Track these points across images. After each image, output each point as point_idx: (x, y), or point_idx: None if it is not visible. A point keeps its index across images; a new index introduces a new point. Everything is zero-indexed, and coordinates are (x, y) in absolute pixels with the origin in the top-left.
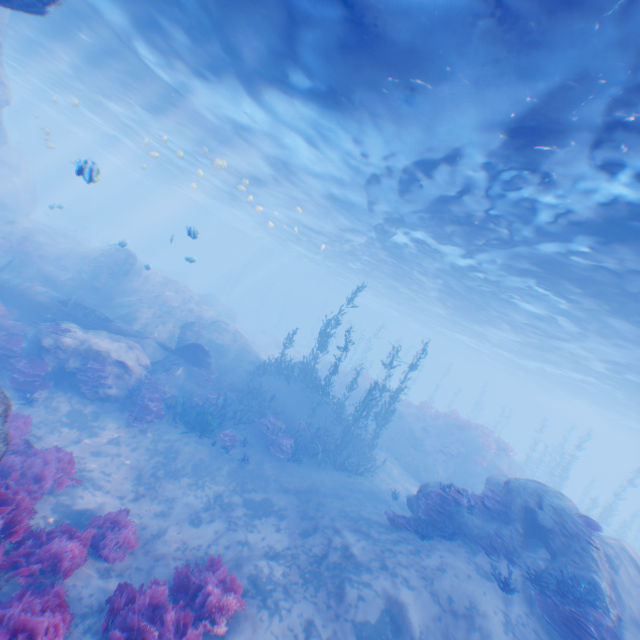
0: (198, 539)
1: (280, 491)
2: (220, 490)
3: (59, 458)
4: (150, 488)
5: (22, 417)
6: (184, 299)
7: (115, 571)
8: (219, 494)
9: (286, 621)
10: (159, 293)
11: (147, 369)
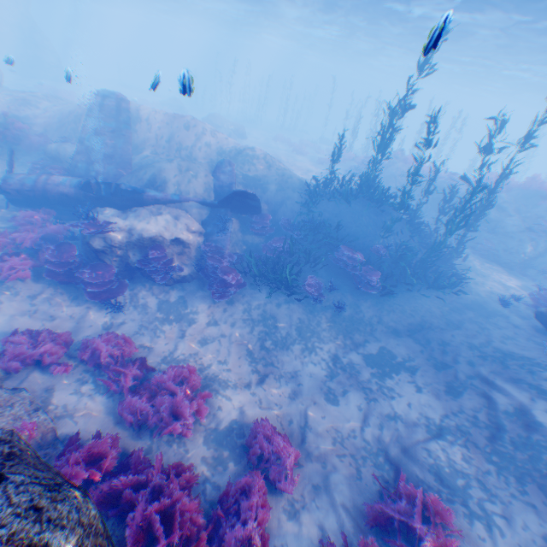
0: (345, 422)
1: (392, 337)
2: (333, 351)
3: (179, 377)
4: (267, 366)
5: (122, 338)
6: (198, 136)
7: (297, 502)
8: (335, 357)
9: (511, 539)
10: (170, 138)
11: (204, 238)
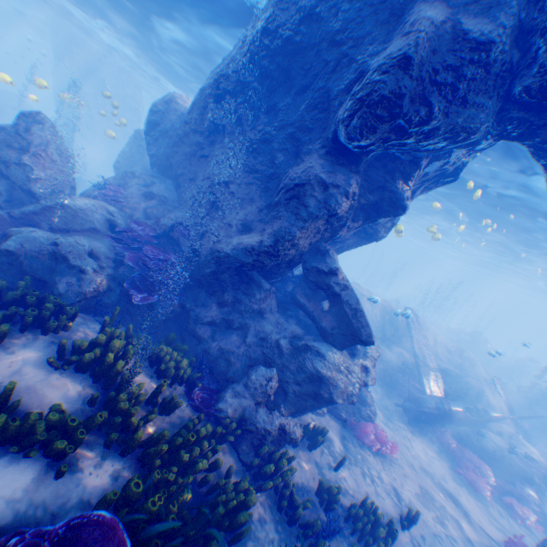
0: None
1: None
2: None
3: None
4: None
5: None
6: (433, 335)
7: None
8: None
9: None
10: None
11: None
